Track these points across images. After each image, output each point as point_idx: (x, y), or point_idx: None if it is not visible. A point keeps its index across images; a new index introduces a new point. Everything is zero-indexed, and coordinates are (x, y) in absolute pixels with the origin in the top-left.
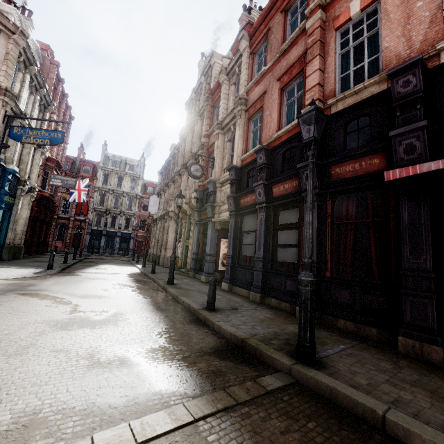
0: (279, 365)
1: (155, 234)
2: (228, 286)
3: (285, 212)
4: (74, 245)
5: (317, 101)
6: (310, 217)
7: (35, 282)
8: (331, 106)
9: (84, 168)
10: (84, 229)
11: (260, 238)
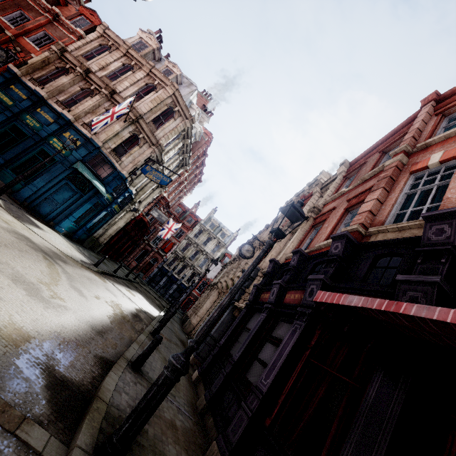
0: (74, 440)
1: (201, 298)
2: (197, 376)
3: (283, 324)
4: (142, 271)
5: (357, 224)
6: (225, 299)
7: (69, 262)
8: (372, 235)
9: (189, 219)
10: (158, 262)
11: (247, 339)
